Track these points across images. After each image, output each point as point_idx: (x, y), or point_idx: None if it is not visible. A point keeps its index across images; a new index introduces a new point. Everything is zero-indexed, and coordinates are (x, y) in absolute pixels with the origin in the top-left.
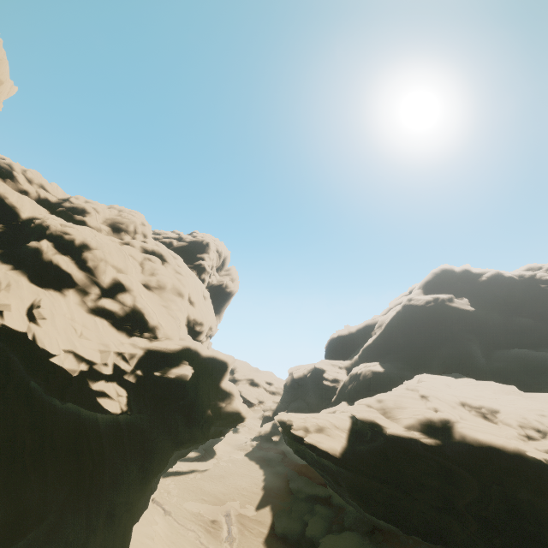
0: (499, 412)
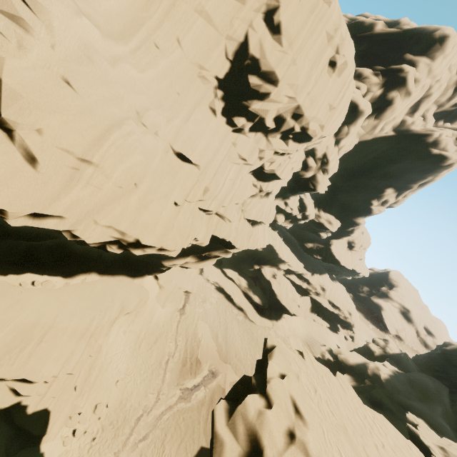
0: None
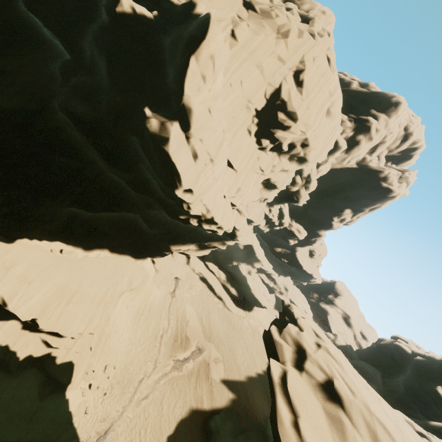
0: None
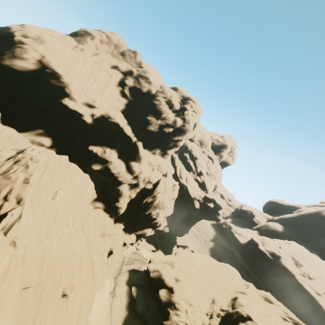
0: (303, 266)
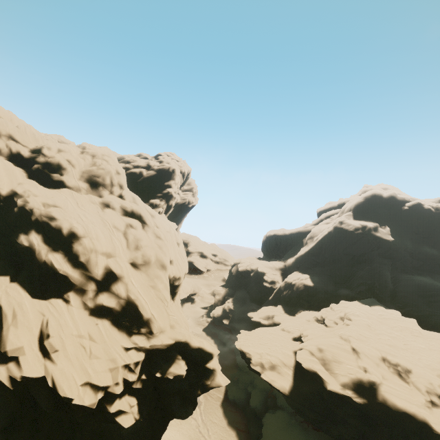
0: (411, 372)
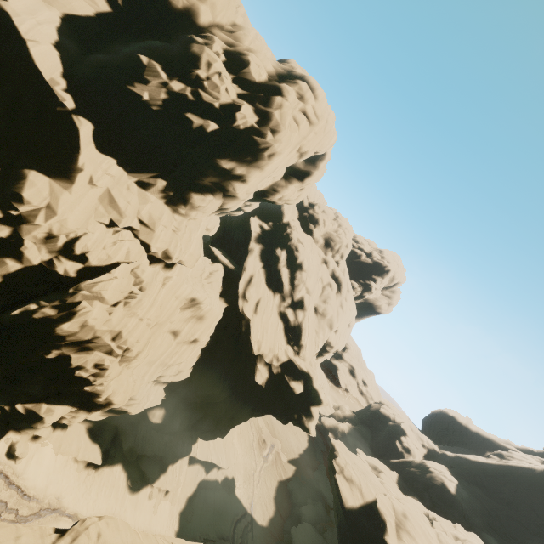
0: None
